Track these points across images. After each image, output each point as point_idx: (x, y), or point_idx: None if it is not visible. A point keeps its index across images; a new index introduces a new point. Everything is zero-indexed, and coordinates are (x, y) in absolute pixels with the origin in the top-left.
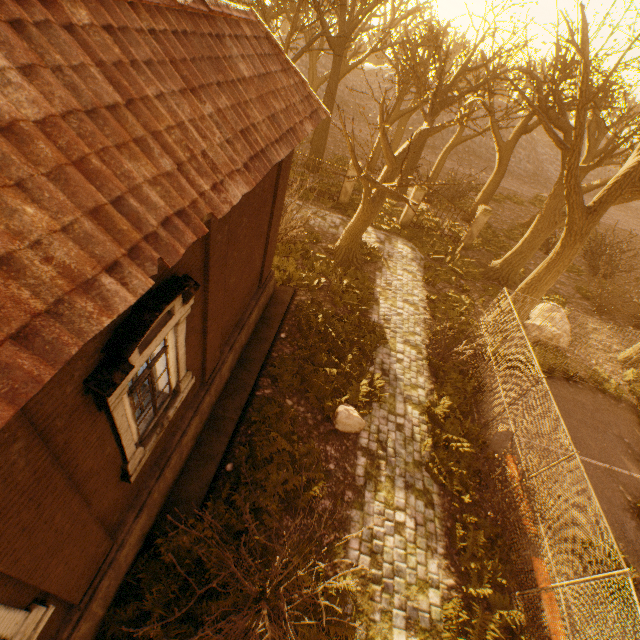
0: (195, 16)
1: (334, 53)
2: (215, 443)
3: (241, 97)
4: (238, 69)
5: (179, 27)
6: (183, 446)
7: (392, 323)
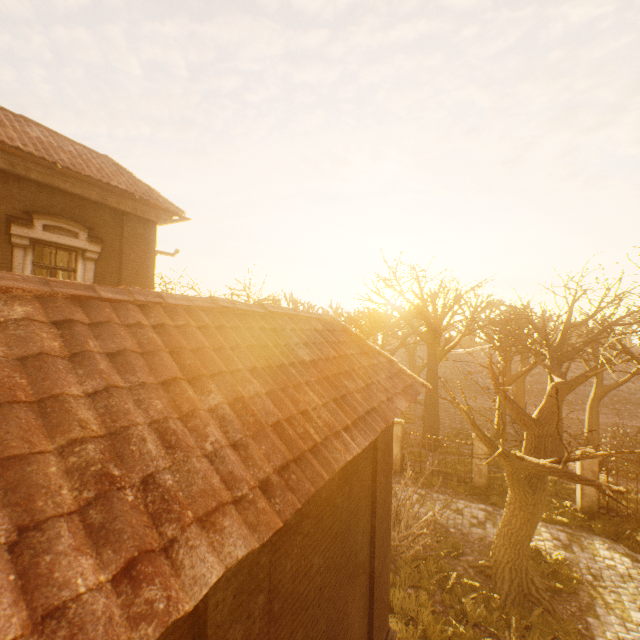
0: (247, 316)
1: (426, 343)
2: None
3: (291, 380)
4: (295, 353)
5: (214, 323)
6: None
7: None
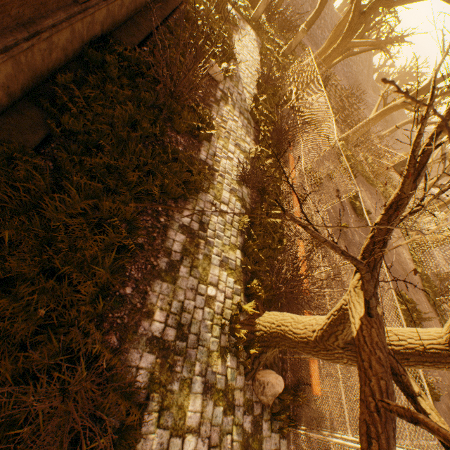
0: None
1: None
2: (136, 32)
3: None
4: None
5: None
6: (123, 2)
7: (240, 57)
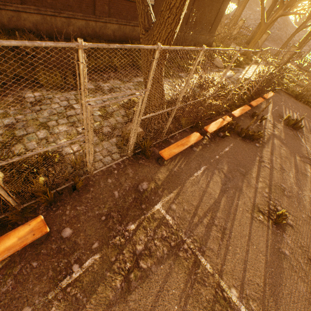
0: None
1: None
2: None
3: None
4: None
5: None
6: None
7: (250, 69)
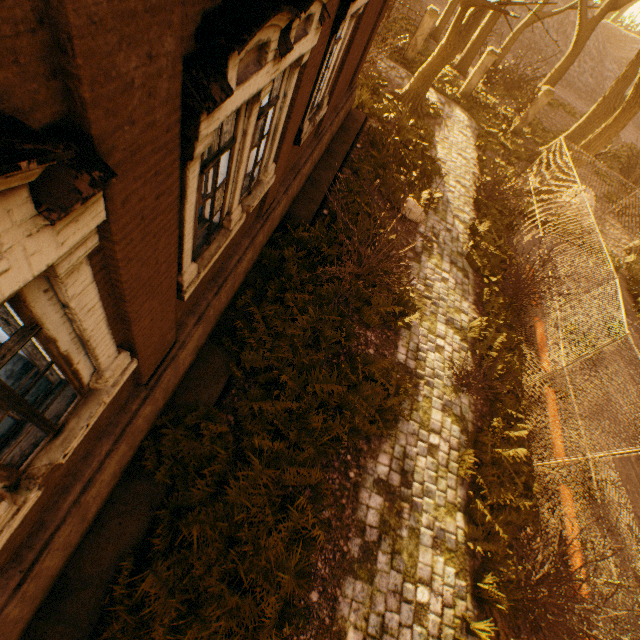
0: None
1: None
2: (315, 194)
3: None
4: None
5: None
6: (302, 175)
7: (447, 166)
